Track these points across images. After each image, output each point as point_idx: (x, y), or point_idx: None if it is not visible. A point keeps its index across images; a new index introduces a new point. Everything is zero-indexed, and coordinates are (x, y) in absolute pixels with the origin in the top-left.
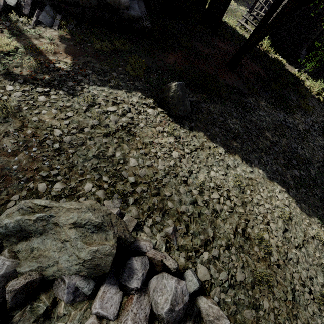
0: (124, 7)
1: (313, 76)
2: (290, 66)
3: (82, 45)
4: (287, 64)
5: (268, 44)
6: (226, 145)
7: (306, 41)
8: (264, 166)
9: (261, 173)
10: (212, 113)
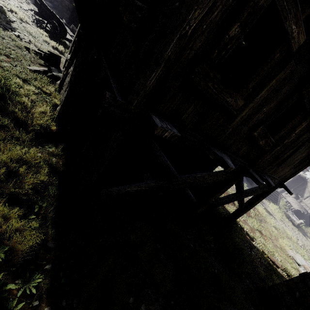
0: None
1: None
2: None
3: None
4: None
5: None
6: None
7: None
8: None
9: None
10: None
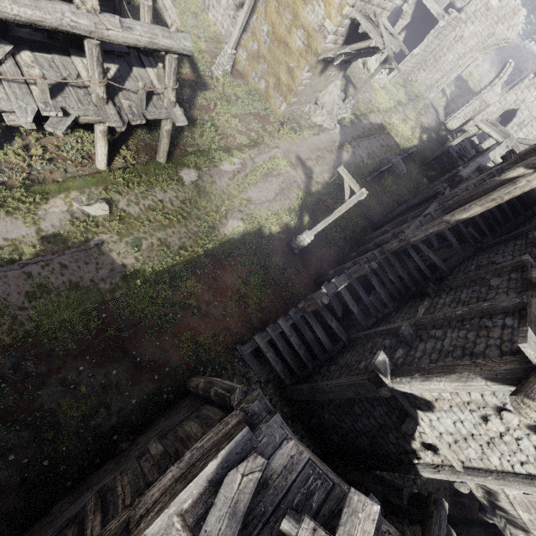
0: None
1: None
2: None
3: None
4: None
5: None
6: None
7: None
8: None
9: None
10: None
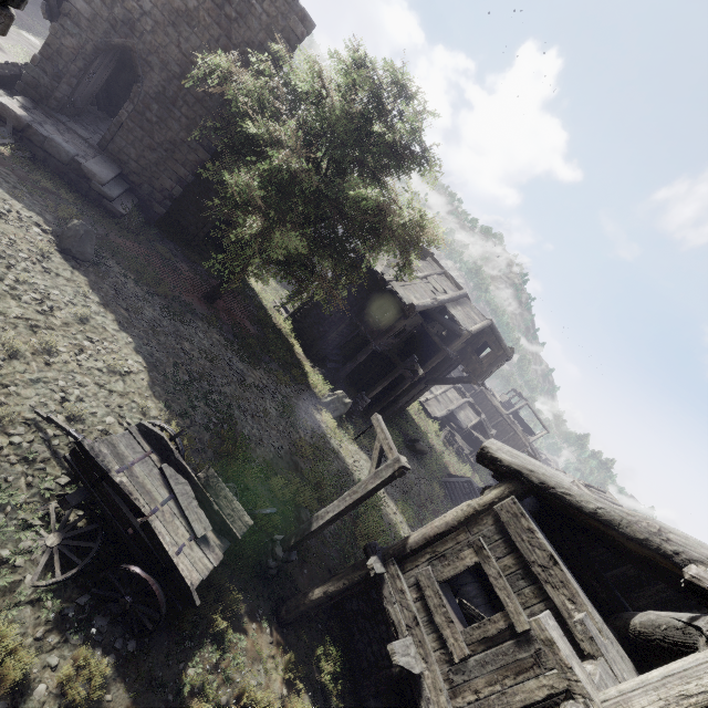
0: (98, 181)
1: (330, 381)
2: (307, 359)
3: (15, 166)
4: (306, 356)
5: (292, 330)
6: (109, 303)
7: (323, 339)
8: (143, 344)
9: (130, 341)
10: (125, 287)
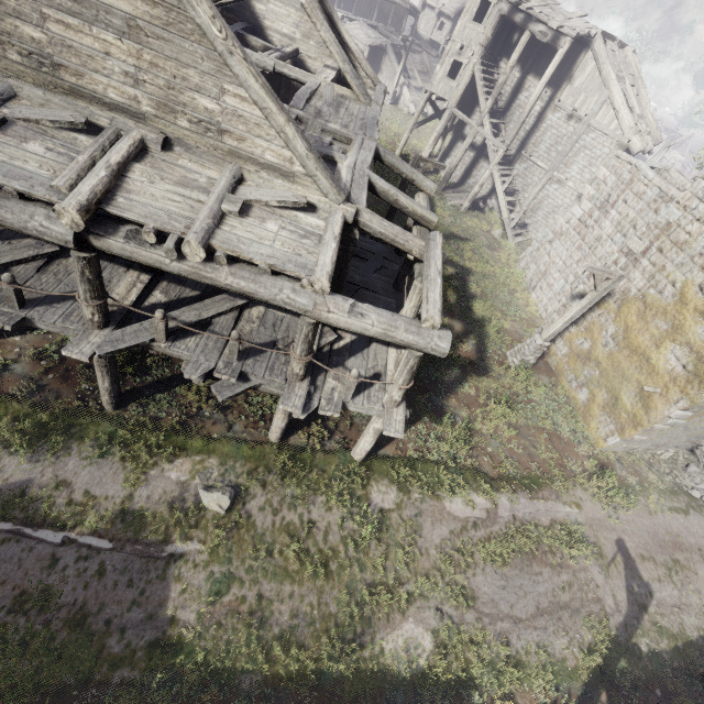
0: None
1: None
2: None
3: None
4: None
5: None
6: None
7: None
8: None
9: None
10: None
